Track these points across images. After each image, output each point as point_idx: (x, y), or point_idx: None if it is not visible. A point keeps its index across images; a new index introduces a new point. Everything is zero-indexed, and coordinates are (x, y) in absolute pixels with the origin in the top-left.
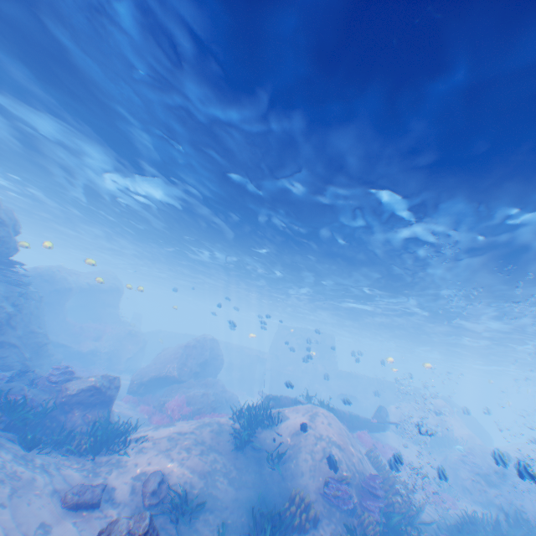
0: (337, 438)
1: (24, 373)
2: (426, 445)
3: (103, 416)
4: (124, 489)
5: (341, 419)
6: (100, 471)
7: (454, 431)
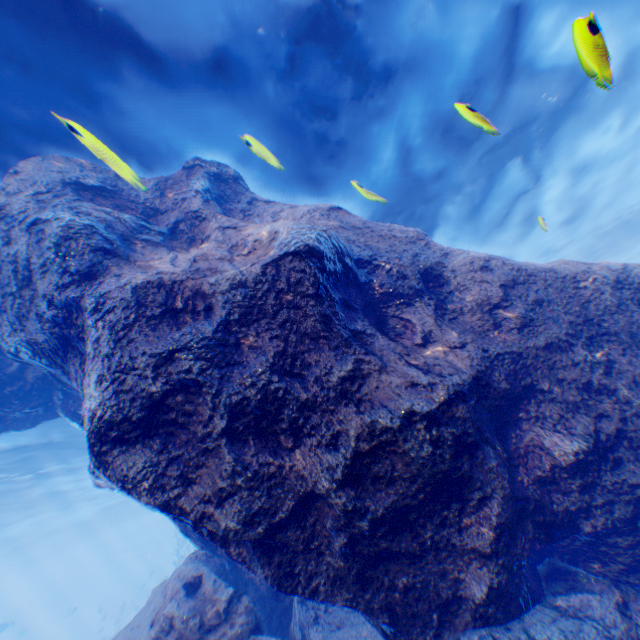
0: None
1: None
2: None
3: None
4: None
5: None
6: None
7: None
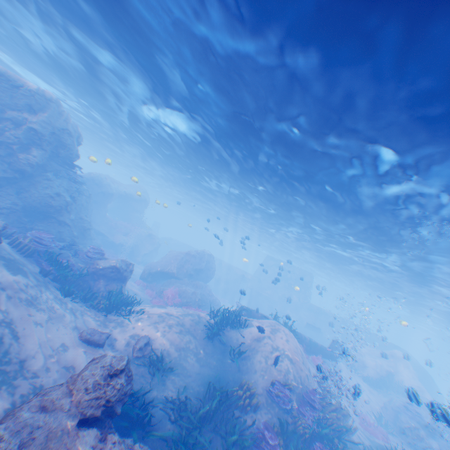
0: (291, 353)
1: (71, 245)
2: (375, 385)
3: (118, 289)
4: (121, 340)
5: (300, 341)
6: (108, 324)
7: (405, 382)
